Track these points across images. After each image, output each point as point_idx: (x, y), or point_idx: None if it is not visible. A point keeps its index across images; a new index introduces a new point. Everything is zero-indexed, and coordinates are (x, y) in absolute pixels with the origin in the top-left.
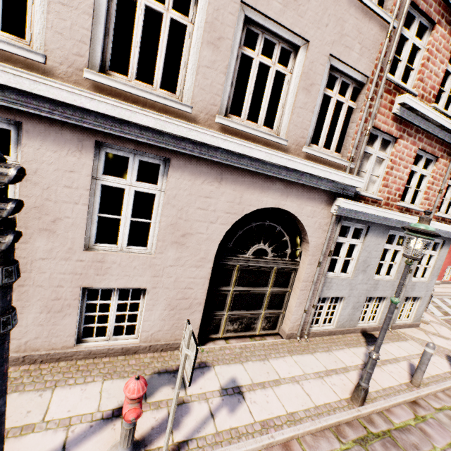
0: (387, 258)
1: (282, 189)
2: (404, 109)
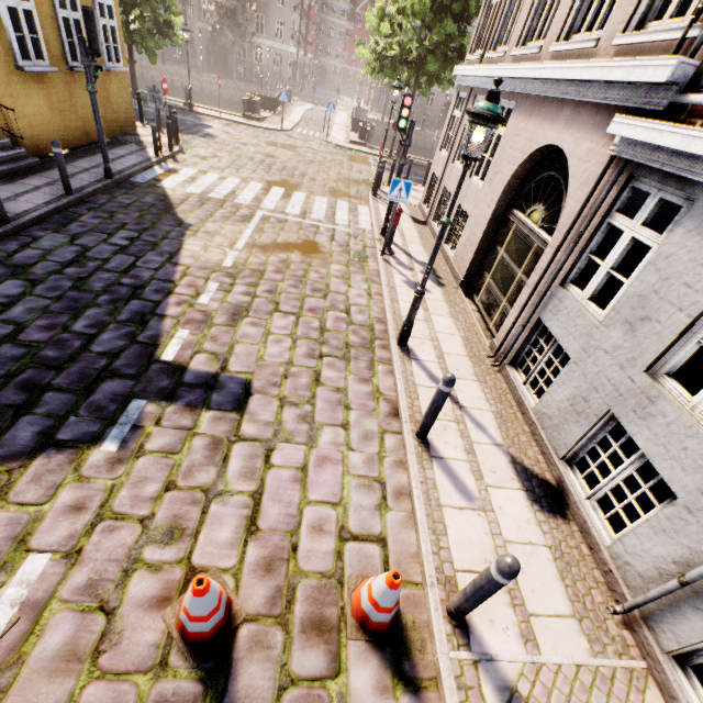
0: None
1: (569, 117)
2: None
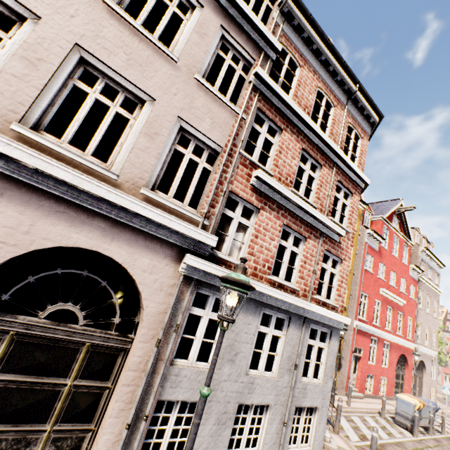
0: (265, 346)
1: (106, 229)
2: (262, 183)
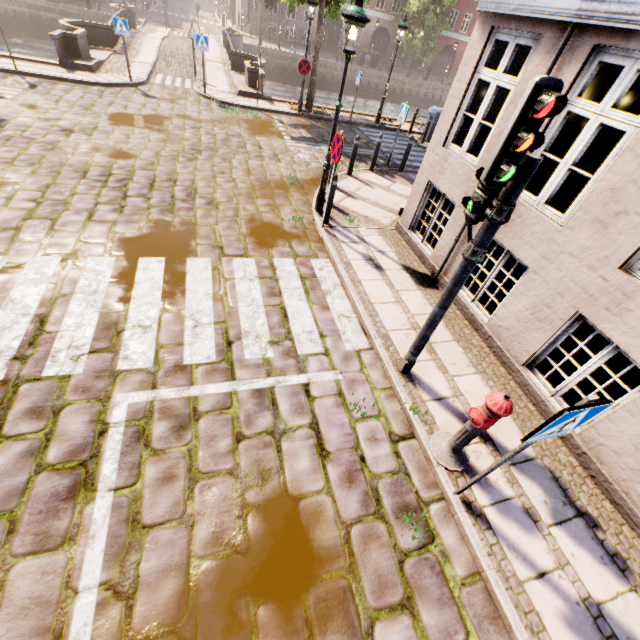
0: None
1: None
2: None
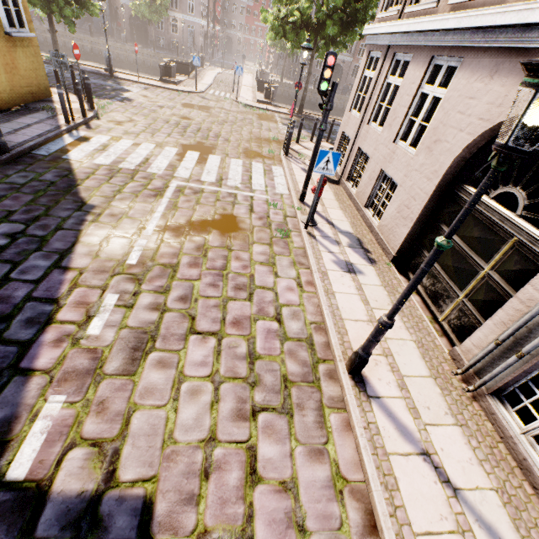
0: None
1: None
2: None
